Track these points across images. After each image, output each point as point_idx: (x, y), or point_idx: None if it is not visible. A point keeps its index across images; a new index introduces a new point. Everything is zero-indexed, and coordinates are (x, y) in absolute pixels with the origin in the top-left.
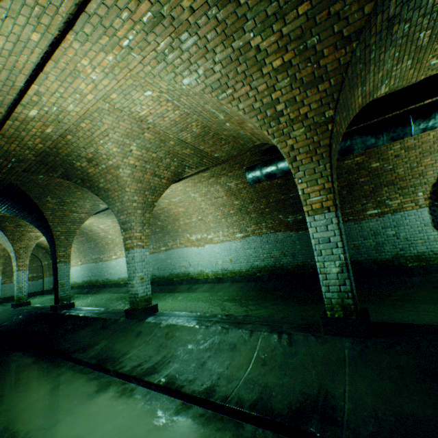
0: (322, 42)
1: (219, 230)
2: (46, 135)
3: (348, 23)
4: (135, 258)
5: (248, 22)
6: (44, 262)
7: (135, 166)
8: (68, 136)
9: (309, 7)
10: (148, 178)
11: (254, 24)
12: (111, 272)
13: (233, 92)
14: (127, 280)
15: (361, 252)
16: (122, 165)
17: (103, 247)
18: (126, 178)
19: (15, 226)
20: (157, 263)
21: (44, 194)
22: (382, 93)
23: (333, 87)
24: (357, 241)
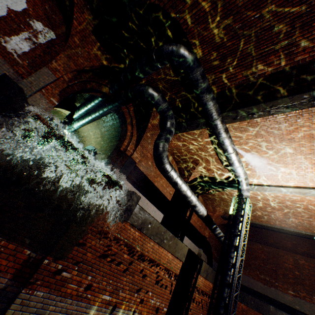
0: None
1: None
2: None
3: None
4: None
5: None
6: None
7: None
8: None
9: None
10: None
11: None
12: None
13: None
14: None
15: None
16: None
17: None
18: None
19: None
20: None
21: None
22: None
23: None
24: None
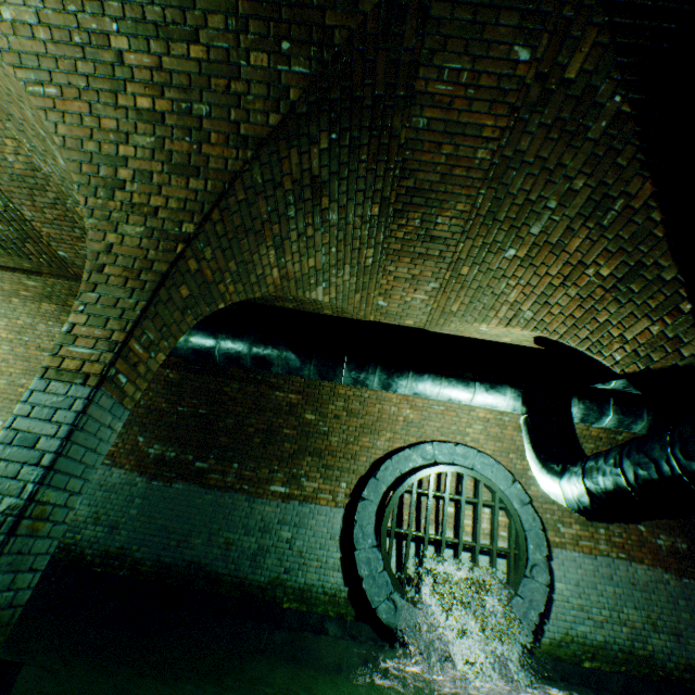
0: (214, 121)
1: (0, 418)
2: None
3: (249, 120)
4: None
5: (114, 3)
6: None
7: None
8: None
9: (207, 57)
10: None
11: (123, 14)
12: None
13: (59, 95)
14: None
15: (231, 557)
16: None
17: None
18: None
19: None
20: None
21: None
22: (328, 307)
23: (209, 195)
24: (235, 533)
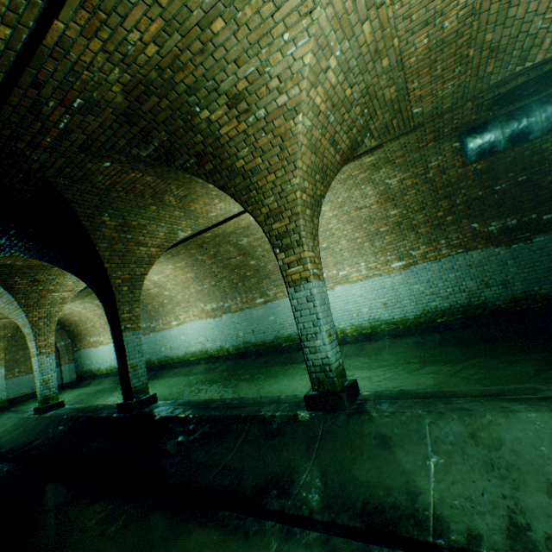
0: None
1: (359, 262)
2: (179, 5)
3: None
4: (316, 297)
5: None
6: (59, 343)
7: (317, 113)
8: (214, 23)
9: None
10: (324, 146)
11: None
12: (171, 346)
13: None
14: (201, 355)
15: None
16: (304, 106)
17: (155, 310)
18: (302, 137)
19: (29, 282)
20: (250, 324)
21: (100, 208)
22: None
23: None
24: None
